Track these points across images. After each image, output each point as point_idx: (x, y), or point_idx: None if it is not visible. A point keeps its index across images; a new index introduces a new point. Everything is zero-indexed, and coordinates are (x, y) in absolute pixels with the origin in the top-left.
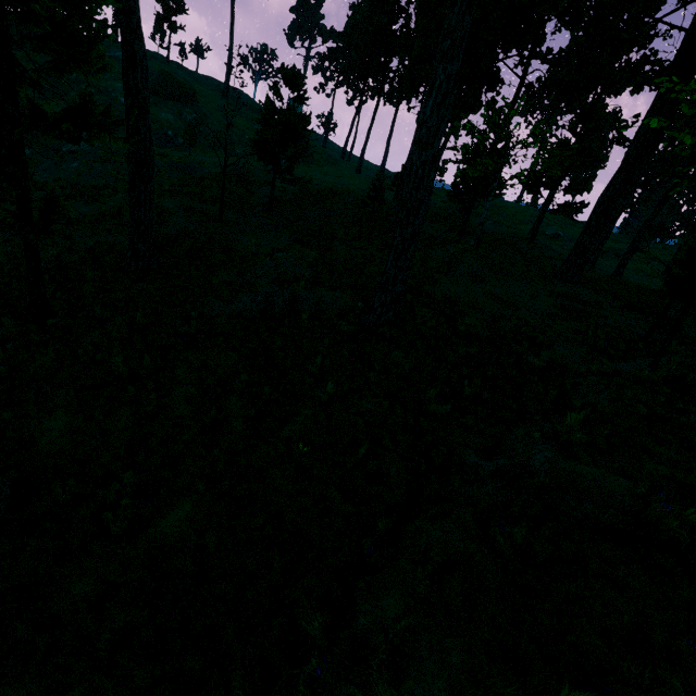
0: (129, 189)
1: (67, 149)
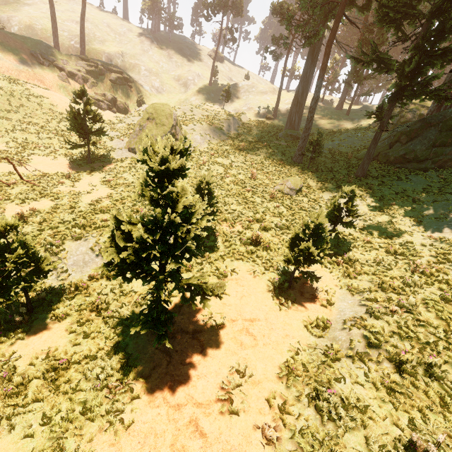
0: (345, 90)
1: (241, 85)
